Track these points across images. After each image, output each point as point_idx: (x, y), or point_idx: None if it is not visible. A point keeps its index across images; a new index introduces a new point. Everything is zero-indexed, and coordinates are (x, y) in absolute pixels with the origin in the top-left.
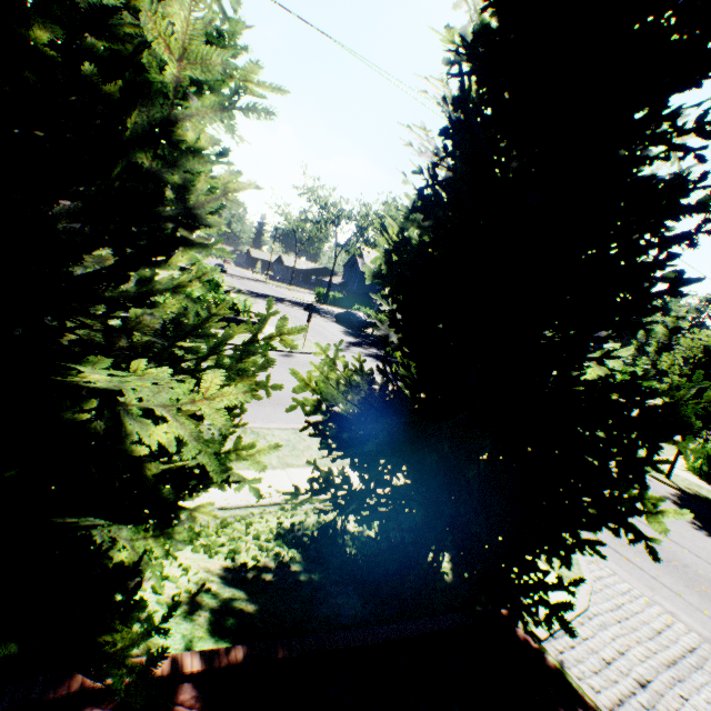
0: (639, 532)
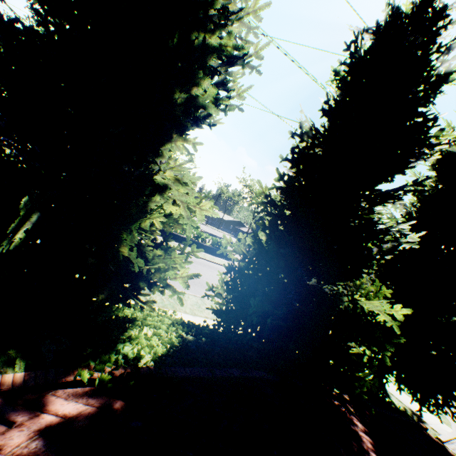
0: None
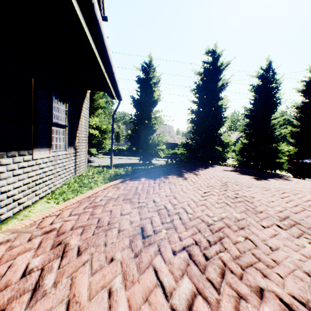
0: None
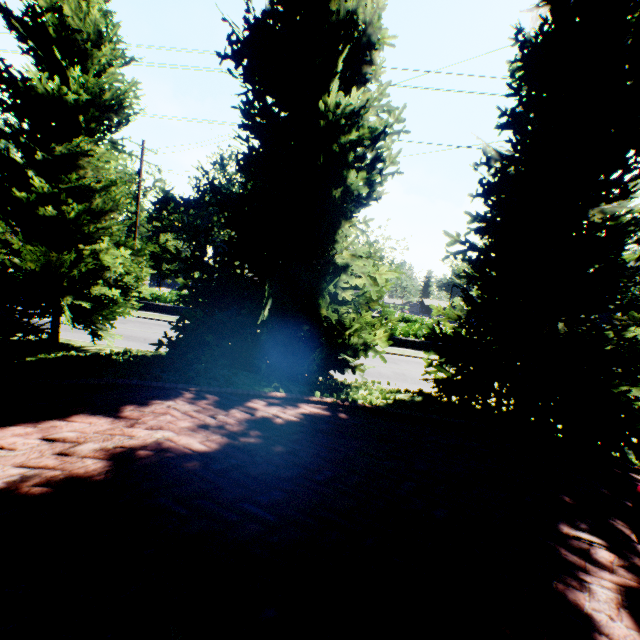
0: None
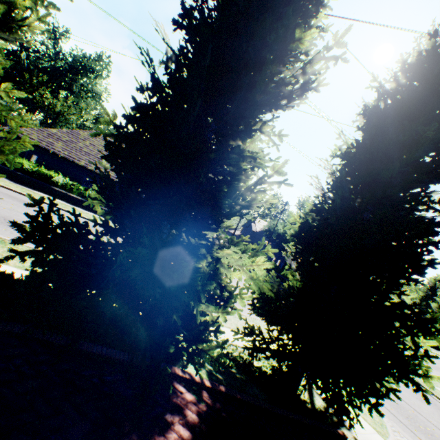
0: (419, 386)
